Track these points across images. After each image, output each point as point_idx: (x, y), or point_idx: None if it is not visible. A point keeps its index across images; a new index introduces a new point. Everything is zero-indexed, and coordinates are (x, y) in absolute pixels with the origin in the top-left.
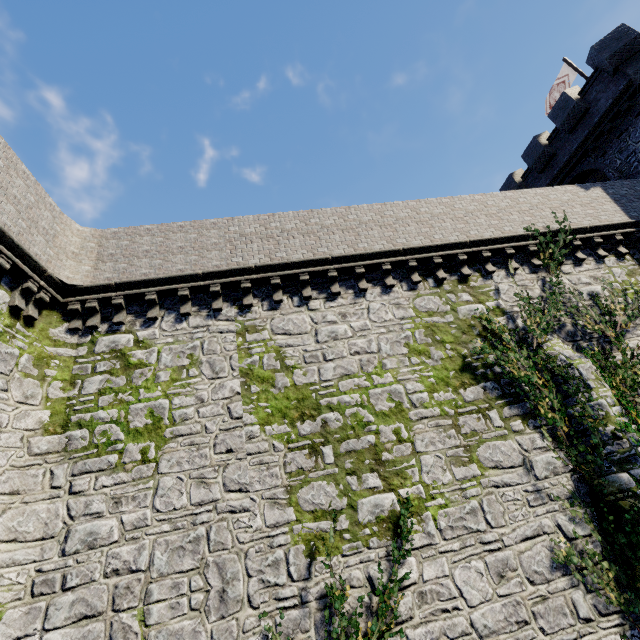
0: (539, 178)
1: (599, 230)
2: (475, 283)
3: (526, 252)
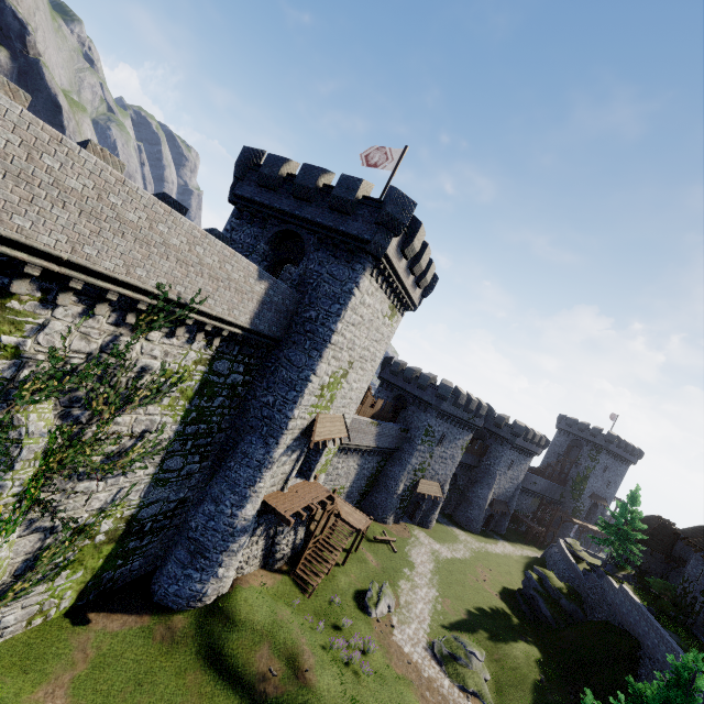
0: (289, 197)
1: (220, 321)
2: (19, 305)
3: (134, 303)
